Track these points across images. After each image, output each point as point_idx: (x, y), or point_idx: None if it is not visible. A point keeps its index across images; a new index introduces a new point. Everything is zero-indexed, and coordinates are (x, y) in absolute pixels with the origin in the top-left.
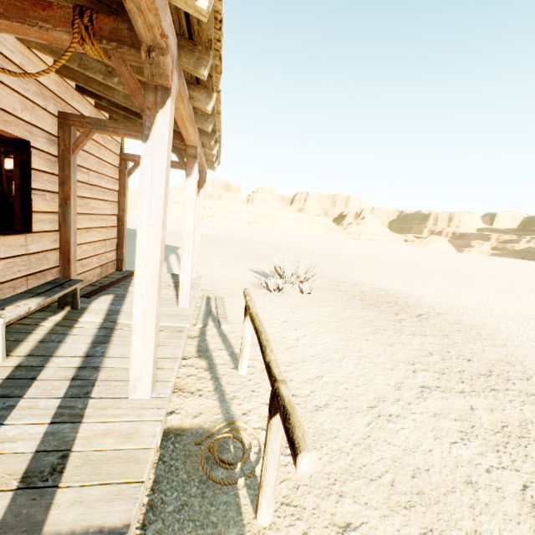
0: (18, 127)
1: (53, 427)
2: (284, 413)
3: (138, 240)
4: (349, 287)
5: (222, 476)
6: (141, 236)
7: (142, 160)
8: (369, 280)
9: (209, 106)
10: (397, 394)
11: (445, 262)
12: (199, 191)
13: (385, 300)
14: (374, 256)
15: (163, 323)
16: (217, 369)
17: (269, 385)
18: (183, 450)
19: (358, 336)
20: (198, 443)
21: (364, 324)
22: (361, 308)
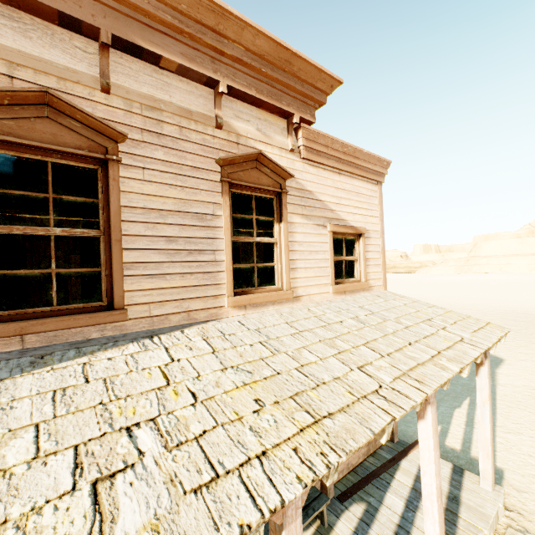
0: None
1: None
2: None
3: None
4: None
5: None
6: None
7: None
8: None
9: (381, 437)
10: None
11: None
12: (477, 368)
13: None
14: None
15: None
16: None
17: None
18: None
19: None
20: None
21: None
22: None
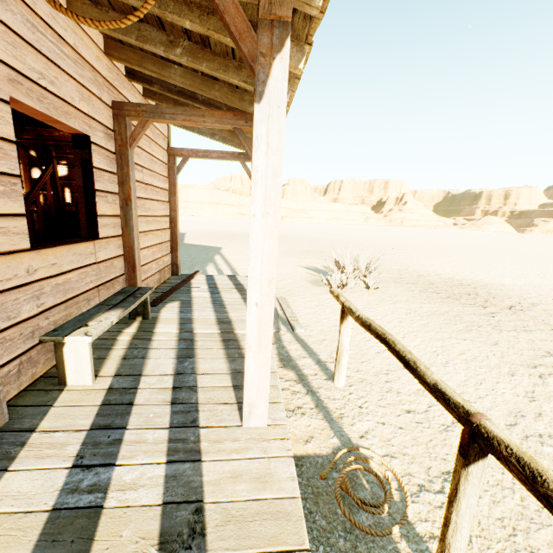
0: (78, 120)
1: (171, 468)
2: (525, 469)
3: (251, 234)
4: (415, 278)
5: (368, 522)
6: (255, 228)
7: (255, 128)
8: (433, 270)
9: (300, 63)
10: (534, 406)
11: (508, 245)
12: None
13: (463, 291)
14: (425, 243)
15: (242, 331)
16: (310, 381)
17: (376, 399)
18: (309, 487)
19: (451, 335)
20: (324, 477)
21: (451, 321)
22: (439, 301)
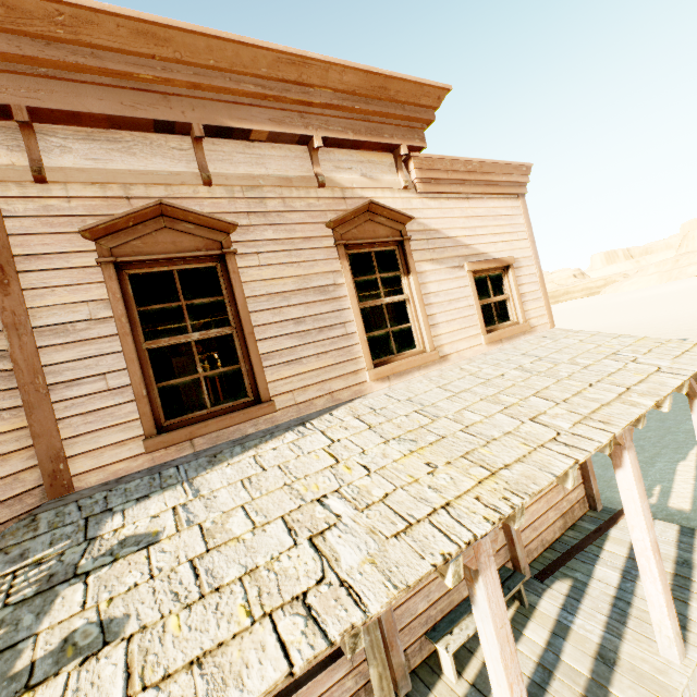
0: None
1: None
2: None
3: (493, 691)
4: None
5: None
6: (494, 689)
7: (476, 621)
8: None
9: (566, 483)
10: None
11: None
12: (691, 402)
13: None
14: None
15: (619, 694)
16: None
17: None
18: None
19: None
20: None
21: None
22: None
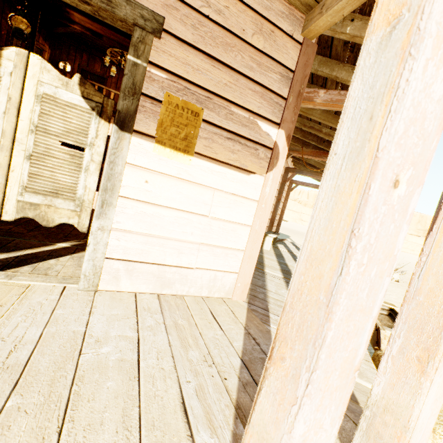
0: None
1: None
2: None
3: None
4: None
5: None
6: None
7: None
8: None
9: None
10: None
11: None
12: None
13: None
14: None
15: None
16: None
17: None
18: None
19: None
20: None
21: None
22: None
